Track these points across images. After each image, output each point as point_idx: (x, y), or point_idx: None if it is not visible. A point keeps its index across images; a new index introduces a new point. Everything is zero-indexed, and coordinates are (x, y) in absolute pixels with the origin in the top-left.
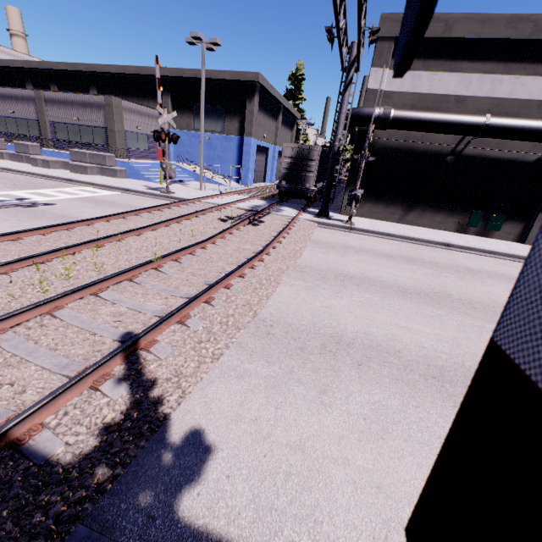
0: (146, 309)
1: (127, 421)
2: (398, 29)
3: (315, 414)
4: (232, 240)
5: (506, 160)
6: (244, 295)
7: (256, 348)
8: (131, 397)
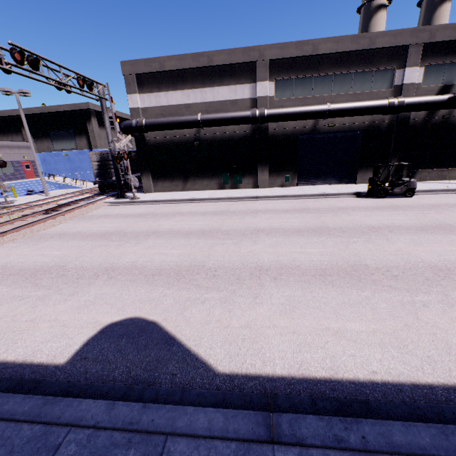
0: None
1: None
2: (134, 69)
3: None
4: (6, 227)
5: (228, 138)
6: None
7: None
8: None
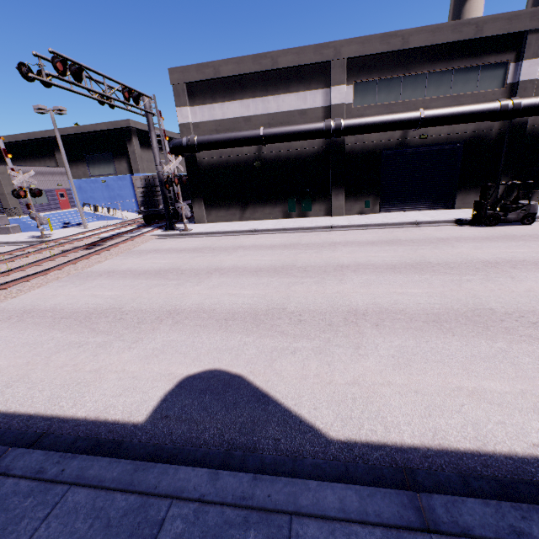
0: None
1: None
2: (184, 77)
3: None
4: (47, 265)
5: (295, 157)
6: None
7: None
8: None
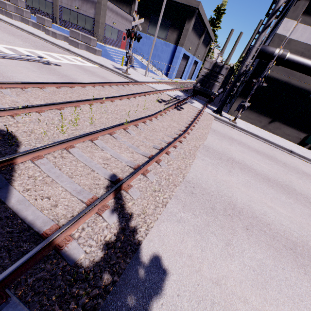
0: (122, 159)
1: (118, 241)
2: None
3: (224, 260)
4: (166, 117)
5: None
6: (177, 161)
7: (186, 202)
8: (119, 224)
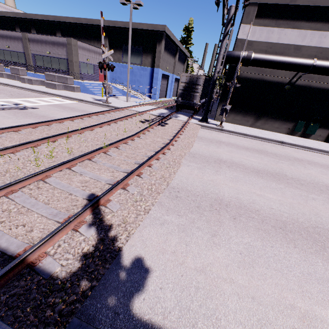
0: (101, 179)
1: (96, 251)
2: None
3: (210, 250)
4: (149, 135)
5: (323, 89)
6: (160, 171)
7: (170, 206)
8: (98, 236)
